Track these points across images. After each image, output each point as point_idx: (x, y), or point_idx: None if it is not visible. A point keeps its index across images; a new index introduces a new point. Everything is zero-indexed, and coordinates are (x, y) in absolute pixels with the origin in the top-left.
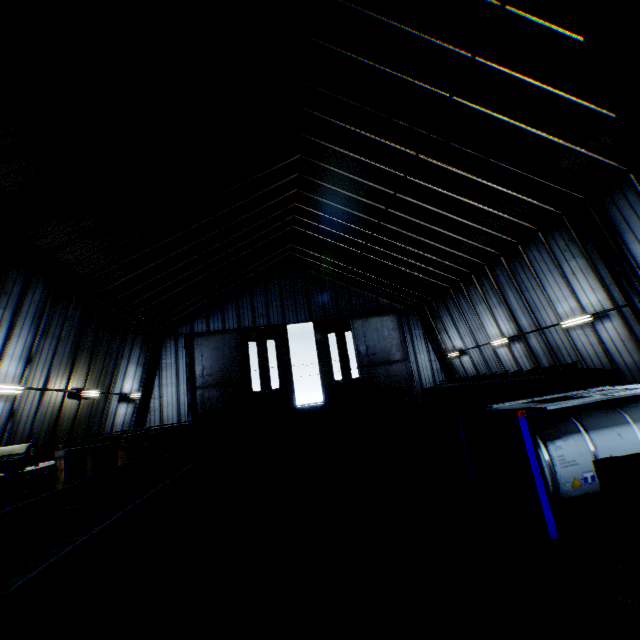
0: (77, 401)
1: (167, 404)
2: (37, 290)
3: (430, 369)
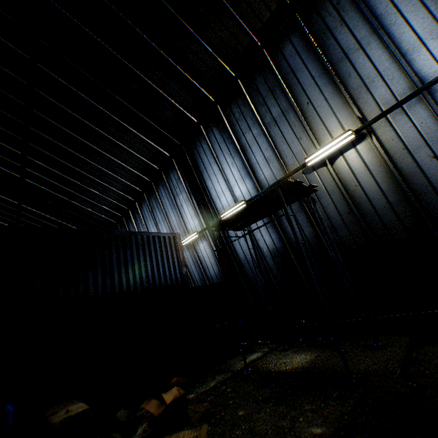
0: None
1: None
2: None
3: None
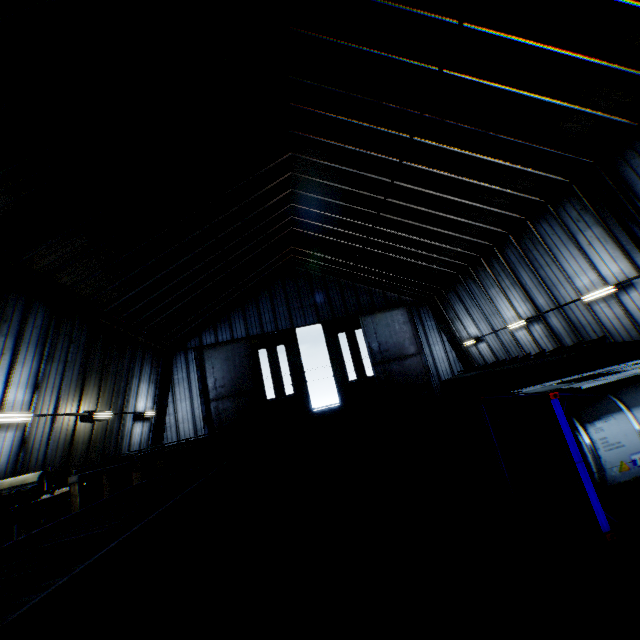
0: (90, 424)
1: (182, 419)
2: (38, 315)
3: (446, 360)
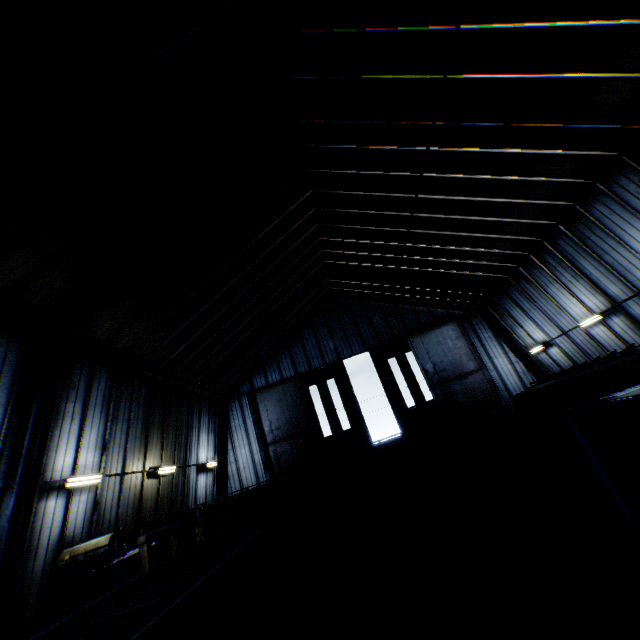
0: (156, 480)
1: (243, 467)
2: (101, 379)
3: (513, 372)
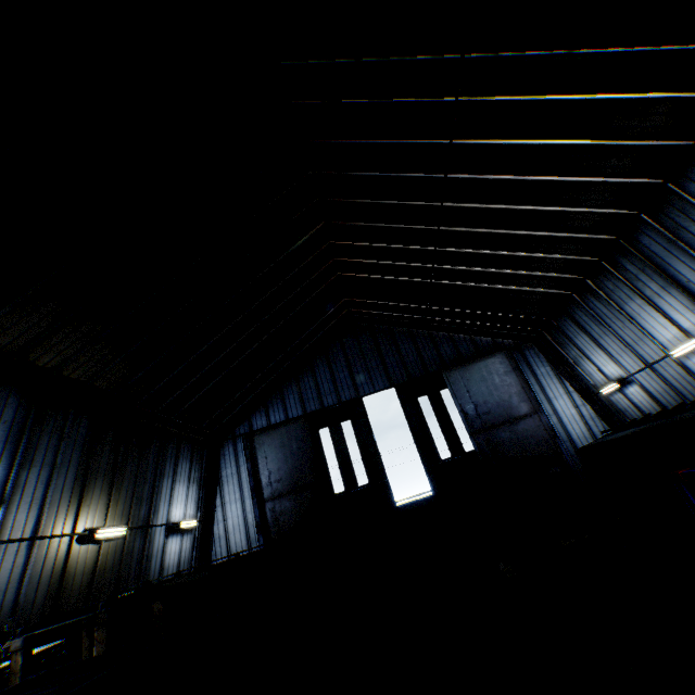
0: (95, 545)
1: (233, 528)
2: (7, 407)
3: (579, 418)
